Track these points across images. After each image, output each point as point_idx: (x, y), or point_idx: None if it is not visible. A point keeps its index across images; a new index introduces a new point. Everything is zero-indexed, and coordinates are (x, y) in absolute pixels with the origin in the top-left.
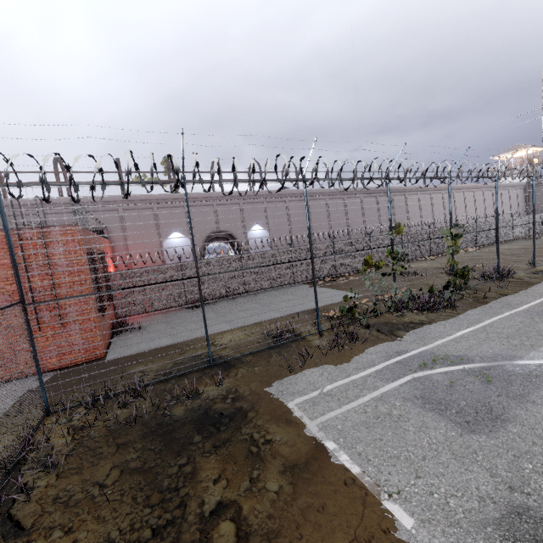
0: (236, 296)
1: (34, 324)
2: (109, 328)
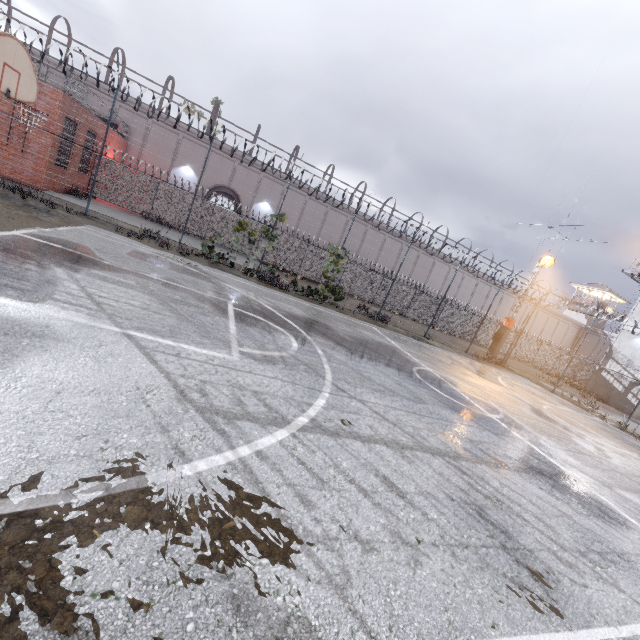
0: (195, 237)
1: (5, 140)
2: (66, 186)
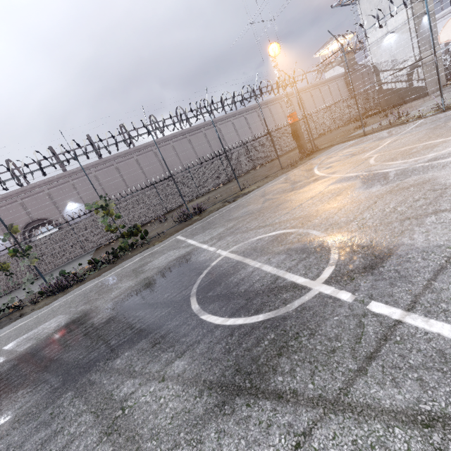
0: None
1: None
2: None
